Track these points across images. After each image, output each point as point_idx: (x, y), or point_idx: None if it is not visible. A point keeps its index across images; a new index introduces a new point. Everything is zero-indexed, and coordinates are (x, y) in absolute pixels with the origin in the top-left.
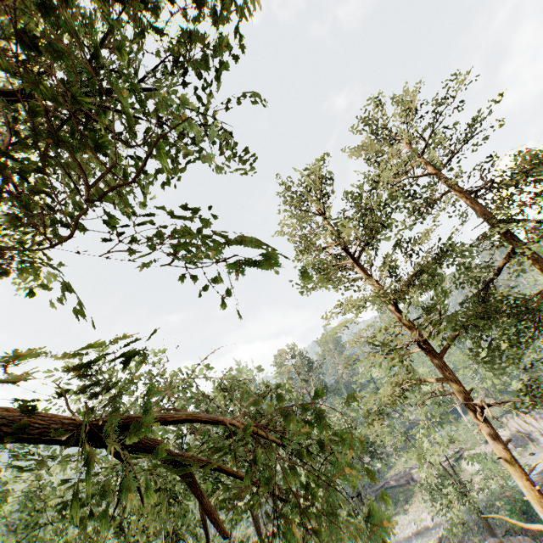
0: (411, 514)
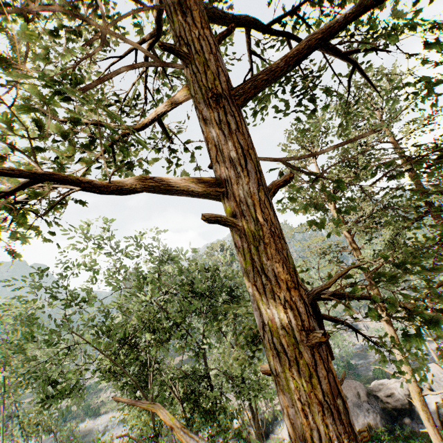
0: None
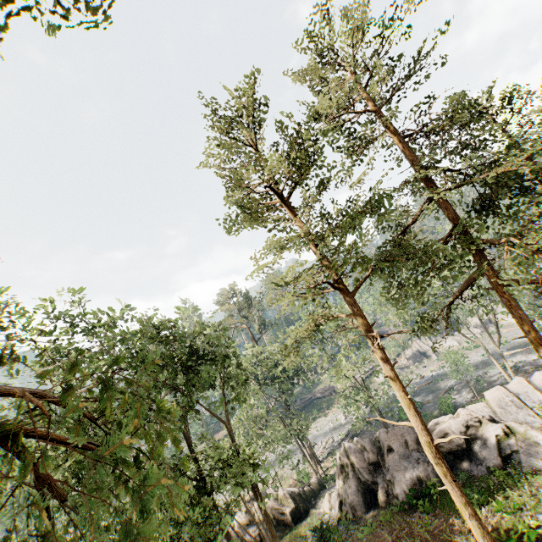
0: (330, 417)
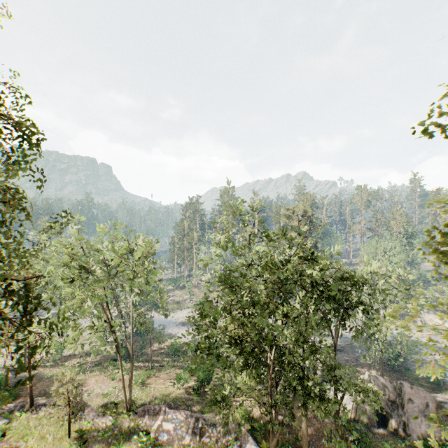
0: None
